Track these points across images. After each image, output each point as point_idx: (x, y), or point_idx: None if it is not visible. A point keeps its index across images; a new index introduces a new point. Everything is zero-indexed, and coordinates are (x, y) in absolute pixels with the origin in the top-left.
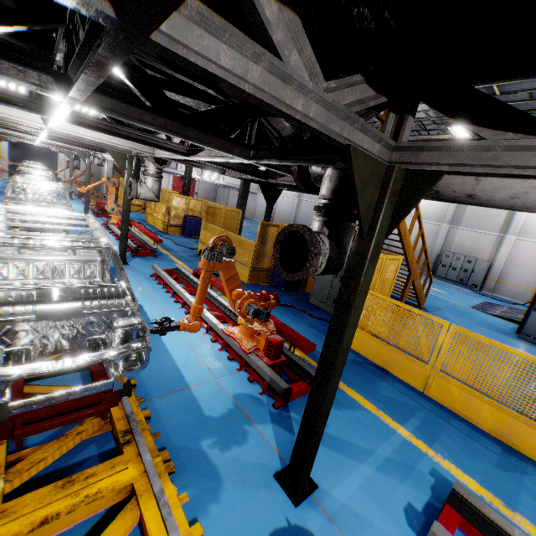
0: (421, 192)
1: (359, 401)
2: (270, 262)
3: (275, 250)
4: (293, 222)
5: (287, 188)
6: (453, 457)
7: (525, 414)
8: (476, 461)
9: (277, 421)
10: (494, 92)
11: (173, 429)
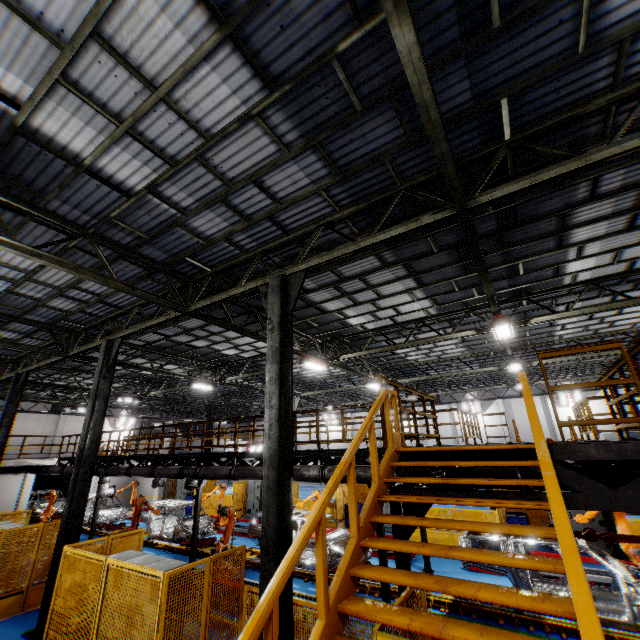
0: None
1: None
2: None
3: None
4: None
5: None
6: None
7: None
8: None
9: None
10: None
11: None
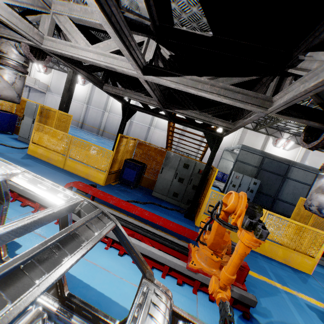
0: None
1: (250, 274)
2: (118, 166)
3: None
4: (82, 122)
5: (142, 110)
6: (297, 288)
7: (296, 249)
8: (300, 284)
9: None
10: None
11: None
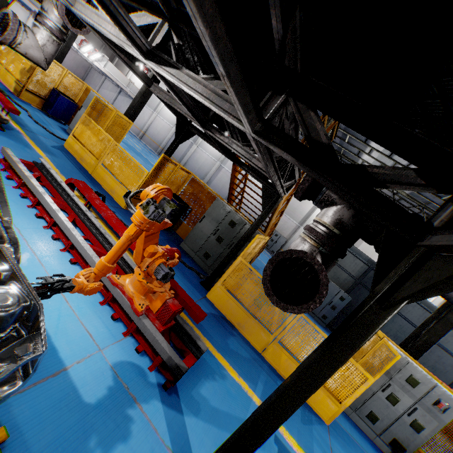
0: (444, 289)
1: (227, 369)
2: None
3: (269, 266)
4: (163, 147)
5: (202, 136)
6: None
7: None
8: (293, 419)
9: (169, 408)
10: (345, 139)
11: (46, 452)
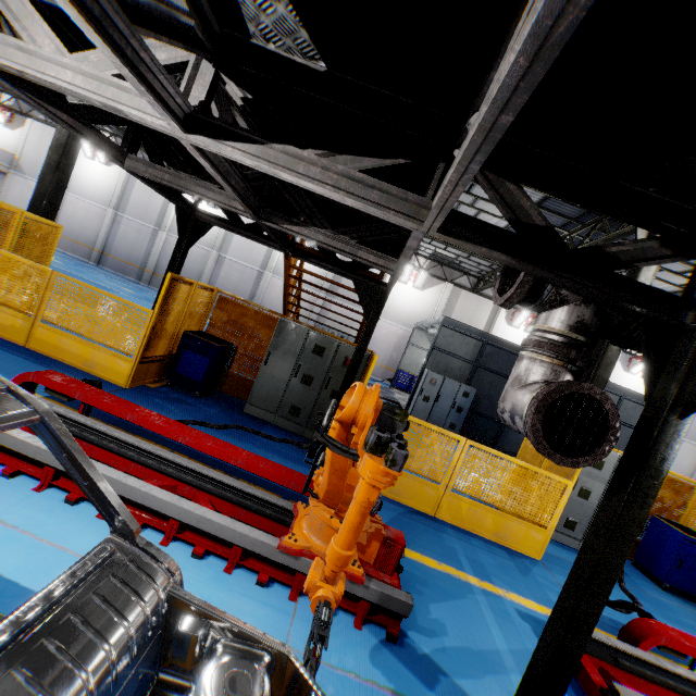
0: None
1: (423, 561)
2: (169, 345)
3: (538, 418)
4: (101, 249)
5: (225, 226)
6: (508, 585)
7: (517, 514)
8: (515, 578)
9: (415, 664)
10: None
11: None
